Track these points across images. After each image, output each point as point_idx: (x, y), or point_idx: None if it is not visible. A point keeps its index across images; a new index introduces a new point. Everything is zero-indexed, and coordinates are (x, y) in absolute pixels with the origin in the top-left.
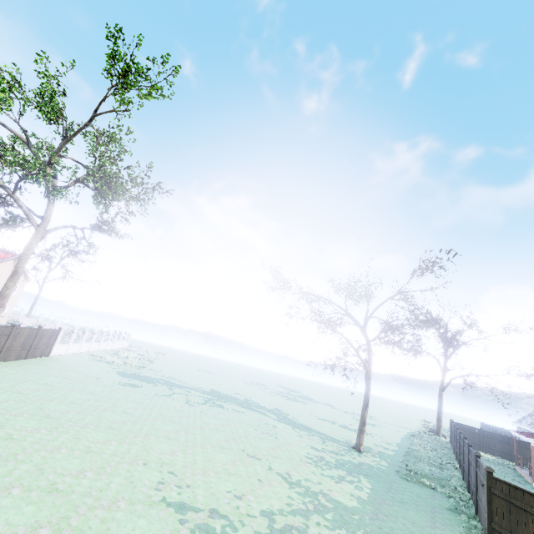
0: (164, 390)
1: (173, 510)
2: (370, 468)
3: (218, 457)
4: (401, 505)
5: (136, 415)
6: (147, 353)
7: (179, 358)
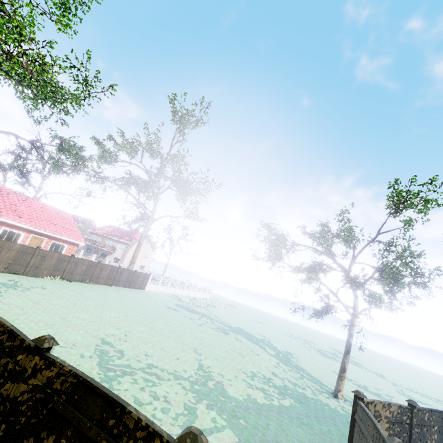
0: (193, 316)
1: (101, 341)
2: (321, 404)
3: (169, 343)
4: (298, 423)
5: (150, 317)
6: (219, 303)
7: (246, 311)
